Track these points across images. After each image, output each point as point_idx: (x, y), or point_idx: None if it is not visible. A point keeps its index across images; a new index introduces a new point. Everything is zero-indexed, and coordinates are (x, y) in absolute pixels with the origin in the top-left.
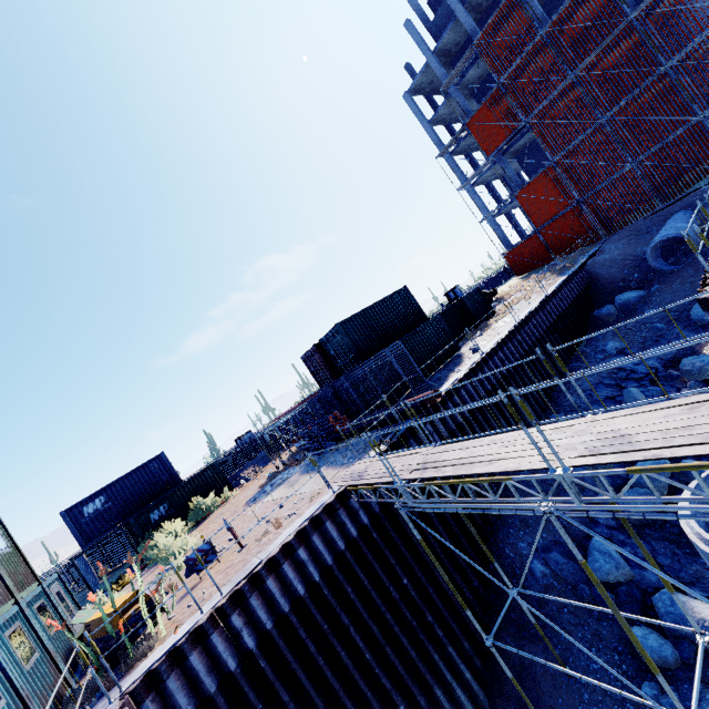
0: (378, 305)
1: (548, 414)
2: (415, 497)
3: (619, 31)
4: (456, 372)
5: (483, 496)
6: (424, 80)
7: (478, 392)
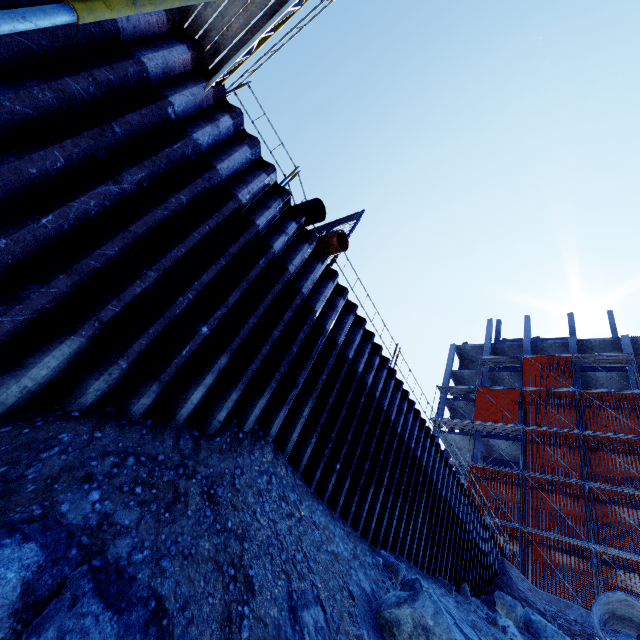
0: None
1: (377, 550)
2: (162, 147)
3: (638, 439)
4: None
5: (197, 377)
6: (471, 353)
7: (356, 358)
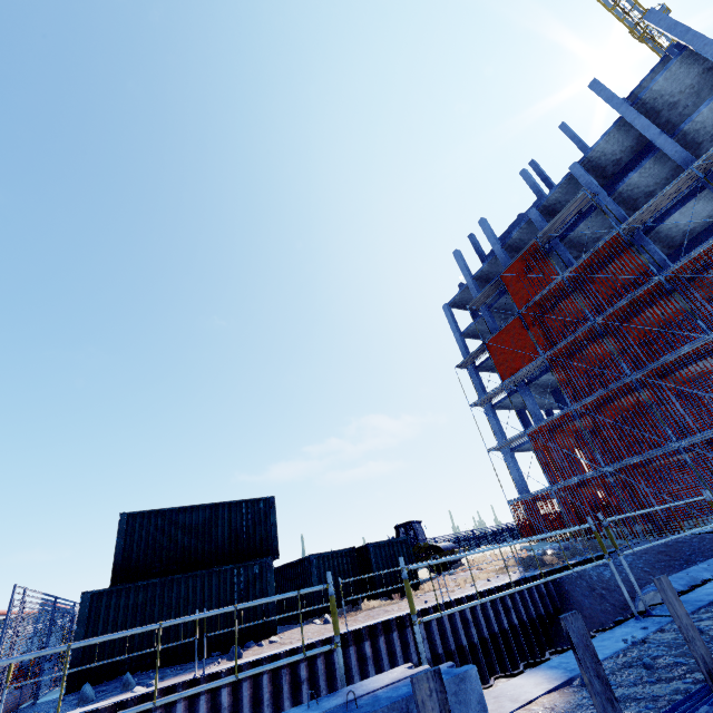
0: (210, 508)
1: None
2: None
3: (646, 288)
4: (132, 691)
5: None
6: (467, 298)
7: None
